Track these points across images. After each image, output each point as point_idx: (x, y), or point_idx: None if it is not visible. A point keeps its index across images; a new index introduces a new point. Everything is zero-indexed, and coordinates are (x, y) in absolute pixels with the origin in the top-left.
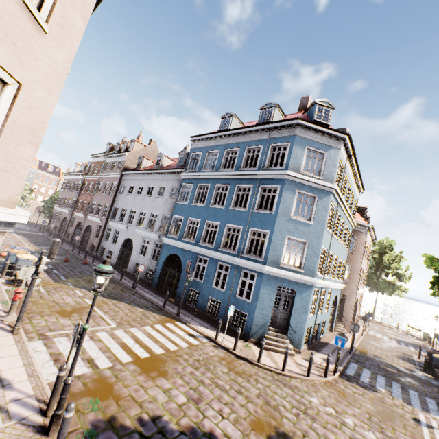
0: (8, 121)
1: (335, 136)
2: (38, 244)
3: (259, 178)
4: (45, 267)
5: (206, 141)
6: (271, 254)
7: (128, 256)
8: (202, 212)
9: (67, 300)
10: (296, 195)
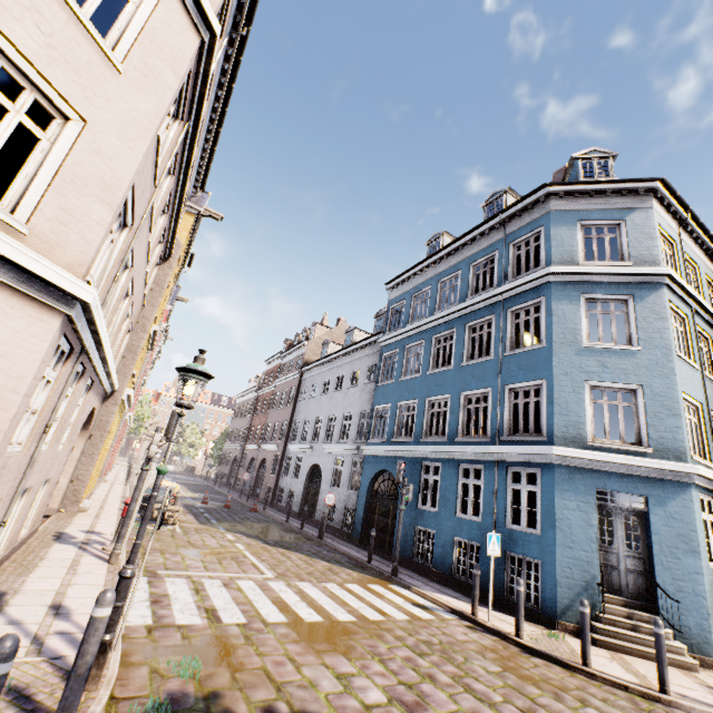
0: (68, 160)
1: (632, 189)
2: (197, 491)
3: (503, 299)
4: (158, 450)
5: (408, 282)
6: (561, 422)
7: (316, 493)
8: (418, 387)
9: (208, 542)
10: (583, 305)
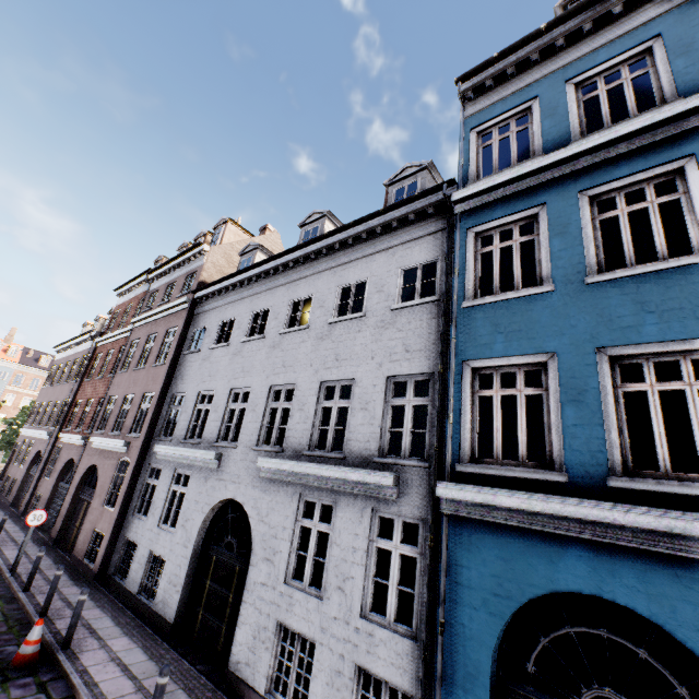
0: None
1: None
2: None
3: None
4: None
5: (539, 62)
6: None
7: (230, 581)
8: None
9: None
10: None
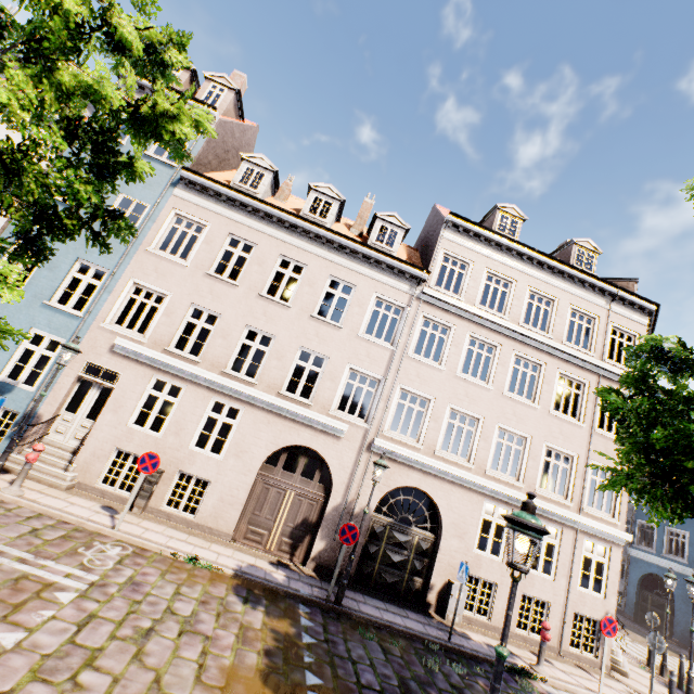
0: None
1: None
2: None
3: None
4: None
5: None
6: None
7: None
8: (688, 522)
9: None
10: None
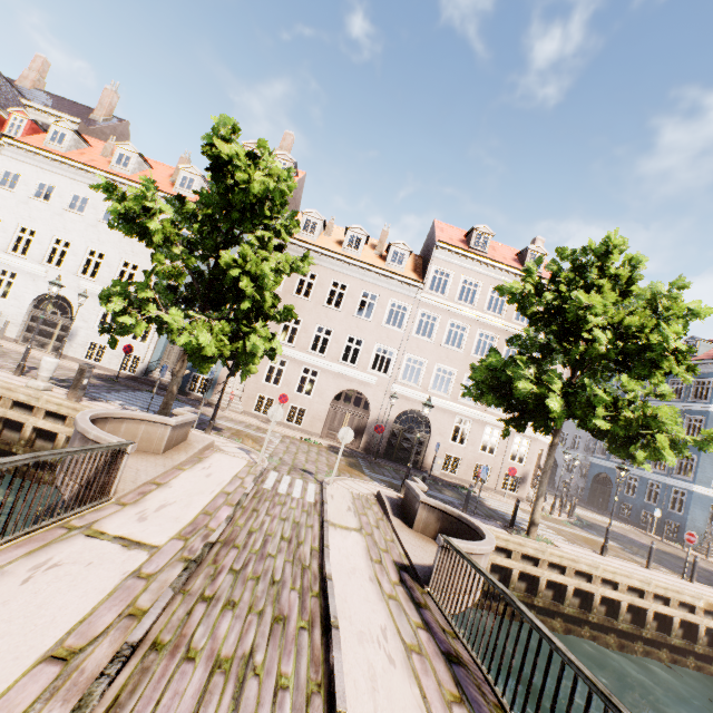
0: None
1: None
2: None
3: (683, 409)
4: None
5: None
6: (700, 475)
7: (552, 473)
8: None
9: None
10: None
